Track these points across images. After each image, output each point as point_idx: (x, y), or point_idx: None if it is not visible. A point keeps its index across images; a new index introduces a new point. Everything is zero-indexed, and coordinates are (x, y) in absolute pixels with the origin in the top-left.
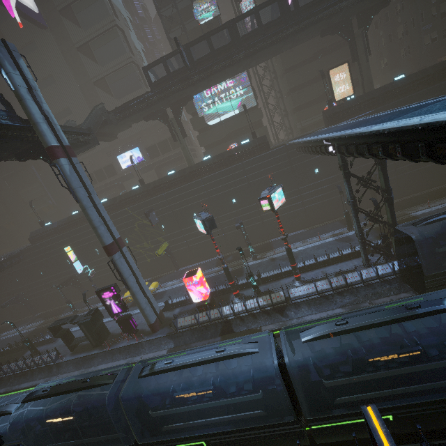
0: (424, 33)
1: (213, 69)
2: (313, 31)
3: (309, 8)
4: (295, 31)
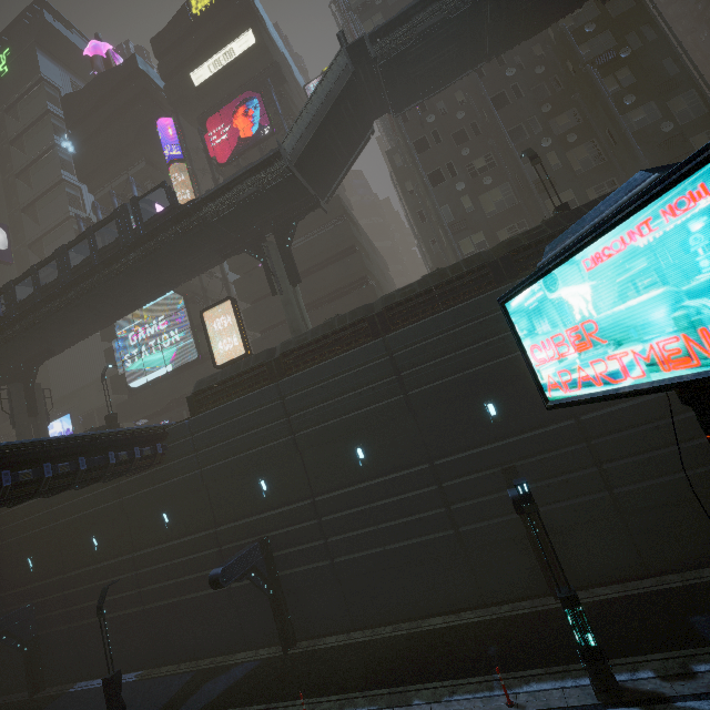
0: (459, 237)
1: (38, 314)
2: (194, 251)
3: (156, 221)
4: (143, 255)
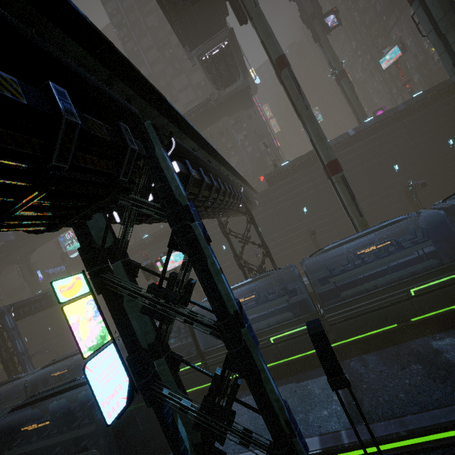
0: None
1: (31, 238)
2: None
3: None
4: None
